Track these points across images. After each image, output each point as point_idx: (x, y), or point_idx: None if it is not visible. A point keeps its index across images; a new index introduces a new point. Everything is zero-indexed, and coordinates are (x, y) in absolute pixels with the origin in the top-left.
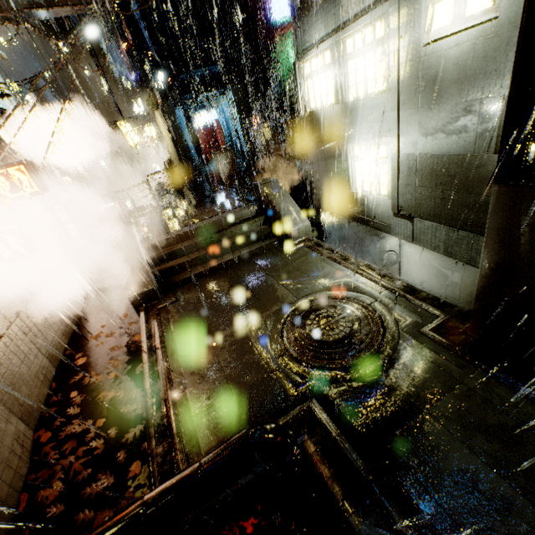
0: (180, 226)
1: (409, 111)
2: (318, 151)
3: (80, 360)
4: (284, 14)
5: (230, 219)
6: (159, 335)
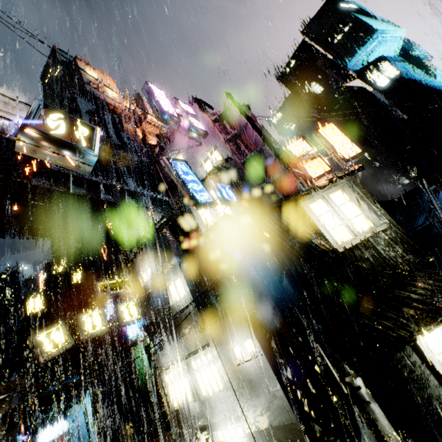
0: None
1: (245, 400)
2: None
3: None
4: (136, 334)
5: None
6: None
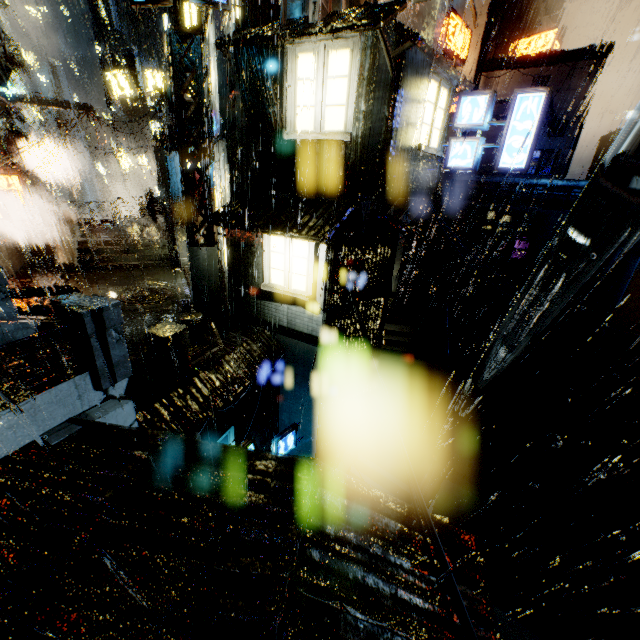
0: (112, 236)
1: None
2: None
3: (12, 286)
4: None
5: (147, 242)
6: (63, 283)
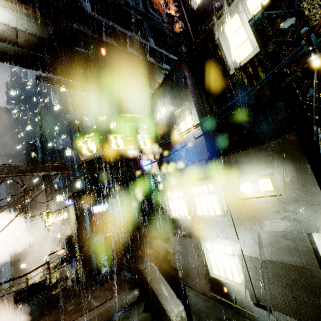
0: (66, 320)
1: (242, 230)
2: (179, 241)
3: None
4: (148, 167)
5: (115, 307)
6: None
